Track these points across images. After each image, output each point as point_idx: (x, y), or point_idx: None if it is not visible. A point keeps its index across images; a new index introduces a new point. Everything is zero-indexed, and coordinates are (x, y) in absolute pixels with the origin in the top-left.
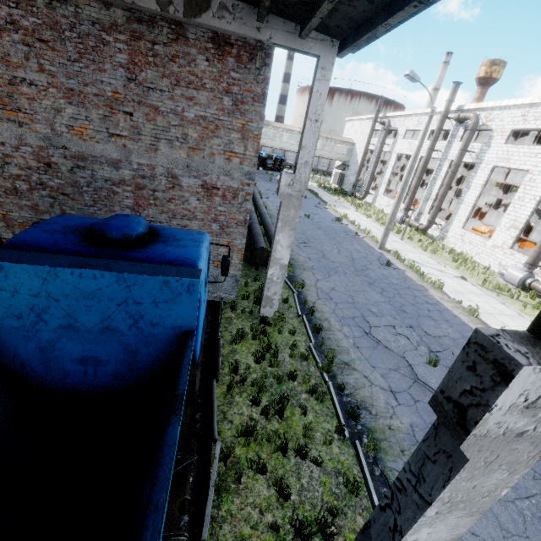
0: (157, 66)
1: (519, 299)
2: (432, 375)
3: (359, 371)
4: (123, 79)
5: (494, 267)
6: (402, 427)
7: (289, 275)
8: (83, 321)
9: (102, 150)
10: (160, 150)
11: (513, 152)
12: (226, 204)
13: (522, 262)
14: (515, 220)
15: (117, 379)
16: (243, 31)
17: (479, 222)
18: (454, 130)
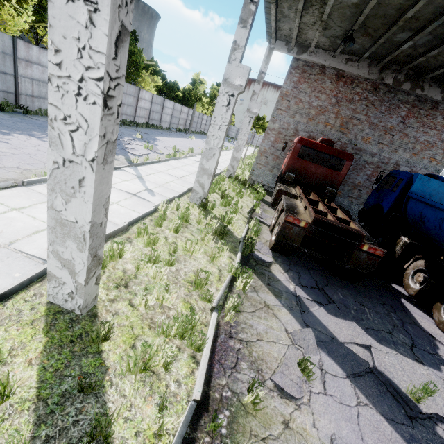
0: (417, 118)
1: None
2: None
3: None
4: (398, 121)
5: None
6: None
7: None
8: (442, 202)
9: (370, 148)
10: (397, 152)
11: None
12: None
13: None
14: None
15: None
16: None
17: None
18: None
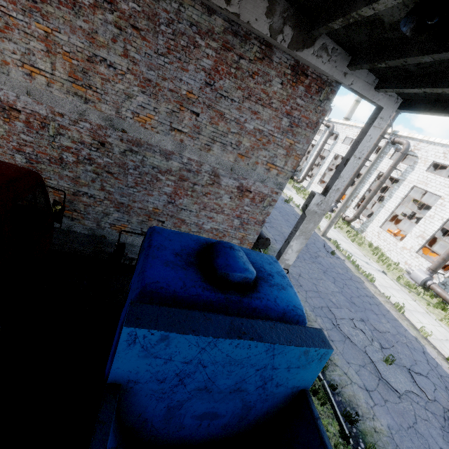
0: (236, 78)
1: (422, 297)
2: (390, 374)
3: (339, 367)
4: (202, 81)
5: (401, 264)
6: (383, 429)
7: None
8: (219, 383)
9: (159, 141)
10: (212, 150)
11: (431, 179)
12: (252, 205)
13: (424, 265)
14: (424, 231)
15: (224, 429)
16: (332, 73)
17: (390, 224)
18: (386, 148)
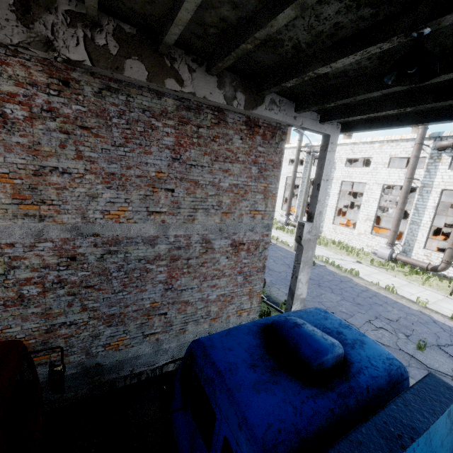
0: (200, 145)
1: (397, 270)
2: (431, 360)
3: None
4: (168, 159)
5: (364, 248)
6: None
7: (265, 297)
8: None
9: (139, 230)
10: (196, 219)
11: (352, 172)
12: (249, 255)
13: (382, 242)
14: (367, 215)
15: None
16: (285, 119)
17: (338, 217)
18: (307, 159)
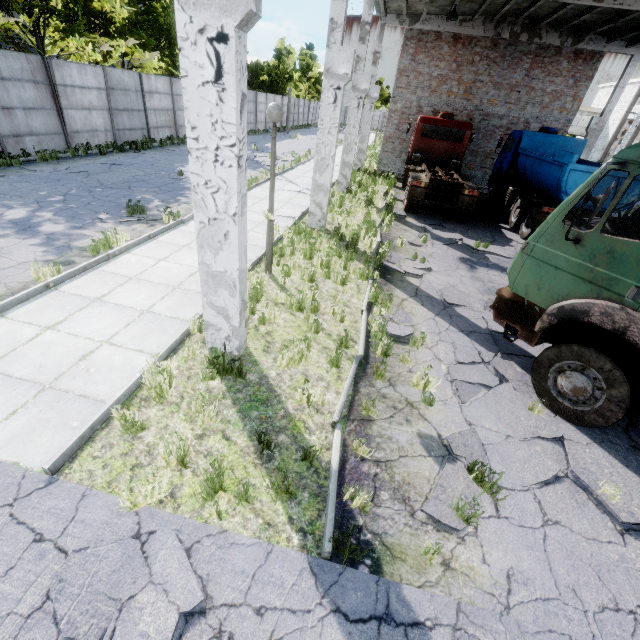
0: (541, 68)
1: None
2: None
3: None
4: (523, 75)
5: None
6: None
7: None
8: (547, 152)
9: (498, 111)
10: (526, 109)
11: None
12: None
13: None
14: None
15: None
16: (596, 49)
17: None
18: None
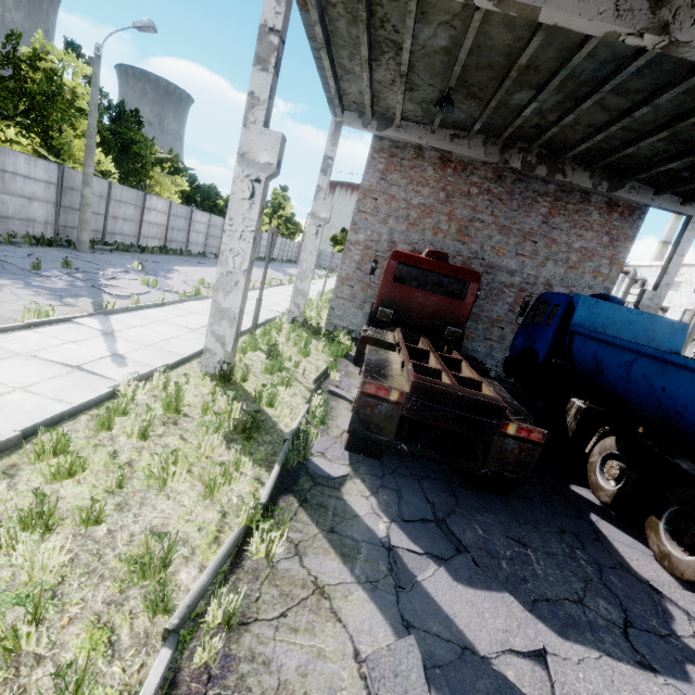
0: (564, 216)
1: None
2: None
3: None
4: (539, 222)
5: None
6: None
7: None
8: (623, 337)
9: (507, 263)
10: (546, 266)
11: None
12: None
13: None
14: None
15: None
16: (642, 200)
17: None
18: None
